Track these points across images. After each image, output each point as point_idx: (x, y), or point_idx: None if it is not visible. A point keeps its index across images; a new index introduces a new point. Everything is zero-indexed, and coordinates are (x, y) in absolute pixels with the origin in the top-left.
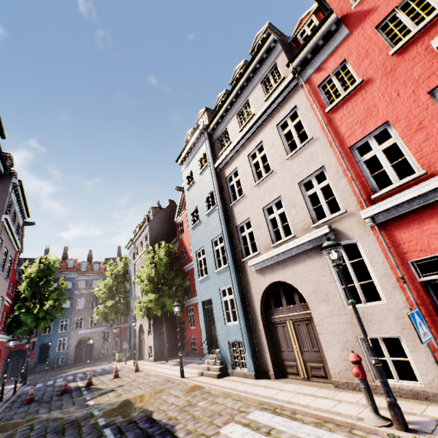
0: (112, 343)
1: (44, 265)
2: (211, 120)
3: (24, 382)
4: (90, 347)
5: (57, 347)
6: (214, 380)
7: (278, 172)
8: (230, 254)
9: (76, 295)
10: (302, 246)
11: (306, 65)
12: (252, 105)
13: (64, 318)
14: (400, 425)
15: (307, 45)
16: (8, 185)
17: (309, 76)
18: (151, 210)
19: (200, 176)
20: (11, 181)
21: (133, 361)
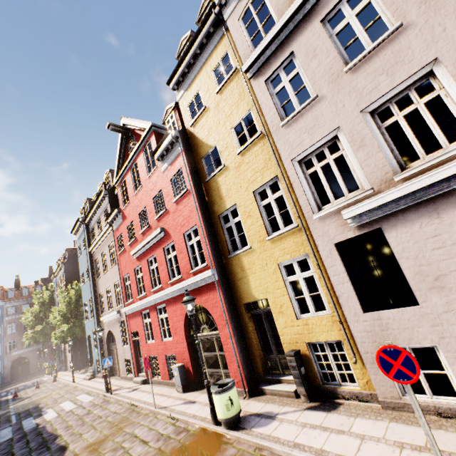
0: (49, 357)
1: None
2: (86, 218)
3: None
4: (27, 364)
5: None
6: (86, 381)
7: (109, 272)
8: (95, 311)
9: (6, 322)
10: (114, 316)
11: (115, 222)
12: (102, 223)
13: None
14: (106, 391)
15: (112, 214)
16: None
17: (115, 229)
18: (67, 251)
19: (84, 252)
20: None
21: (60, 372)
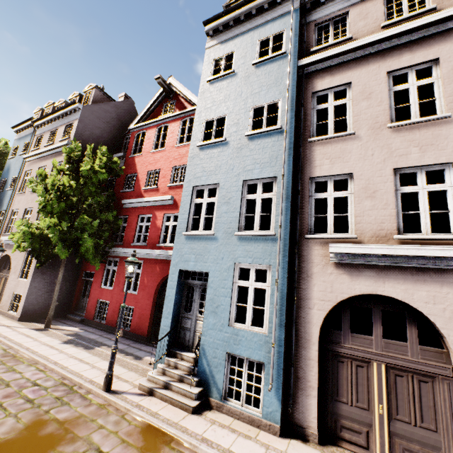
0: None
1: None
2: None
3: None
4: None
5: None
6: (188, 418)
7: None
8: (287, 217)
9: None
10: None
11: None
12: None
13: None
14: None
15: None
16: None
17: None
18: (93, 90)
19: (255, 67)
20: None
21: None
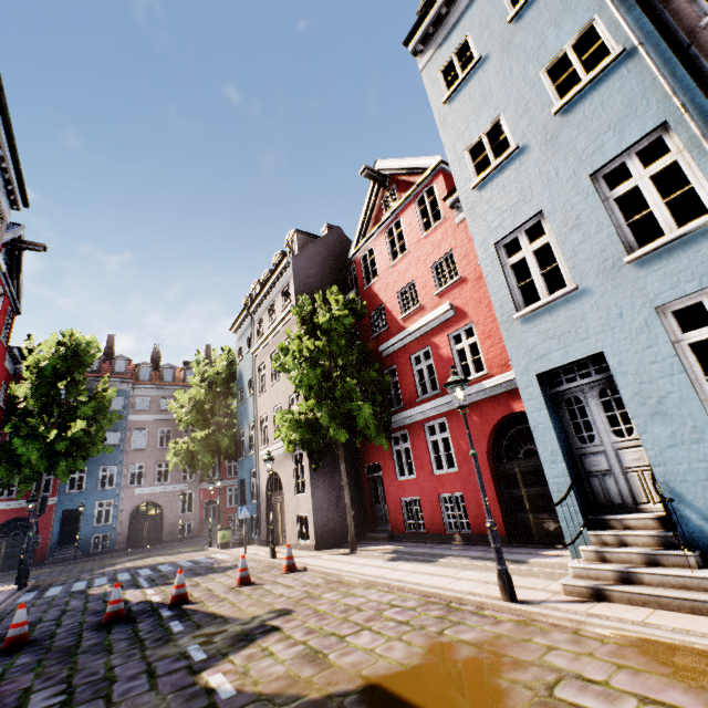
0: (198, 514)
1: (66, 347)
2: None
3: (21, 583)
4: (158, 520)
5: (94, 516)
6: None
7: None
8: None
9: (130, 424)
10: None
11: None
12: None
13: (108, 464)
14: None
15: None
16: None
17: None
18: (294, 237)
19: (515, 23)
20: None
21: (255, 547)
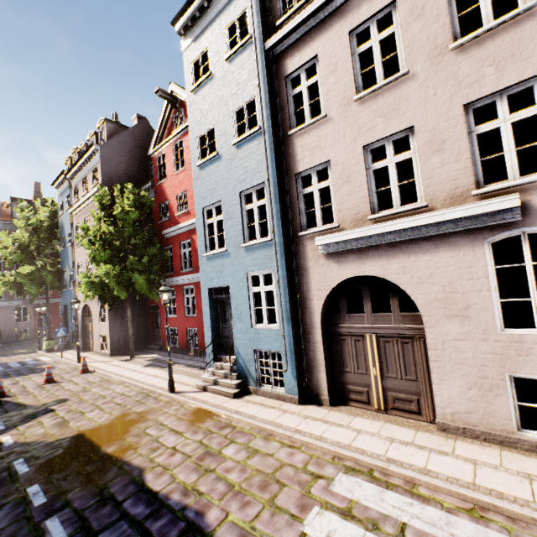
0: (34, 323)
1: None
2: None
3: None
4: None
5: None
6: (230, 401)
7: (419, 75)
8: (279, 220)
9: None
10: (441, 226)
11: None
12: None
13: None
14: None
15: None
16: None
17: None
18: (104, 125)
19: (228, 64)
20: None
21: (73, 352)
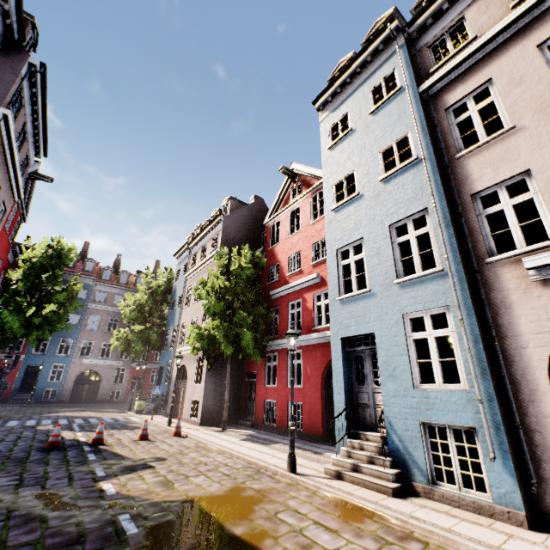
0: (126, 385)
1: (53, 250)
2: (426, 6)
3: None
4: (95, 384)
5: (49, 374)
6: (389, 499)
7: None
8: (453, 245)
9: (89, 310)
10: None
11: None
12: None
13: (67, 337)
14: None
15: None
16: (21, 62)
17: None
18: (229, 202)
19: (372, 116)
20: (28, 59)
21: (160, 416)
